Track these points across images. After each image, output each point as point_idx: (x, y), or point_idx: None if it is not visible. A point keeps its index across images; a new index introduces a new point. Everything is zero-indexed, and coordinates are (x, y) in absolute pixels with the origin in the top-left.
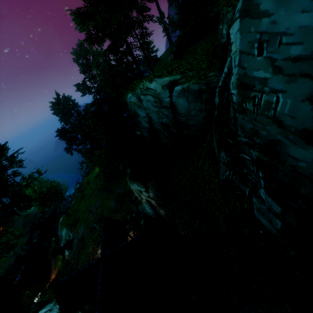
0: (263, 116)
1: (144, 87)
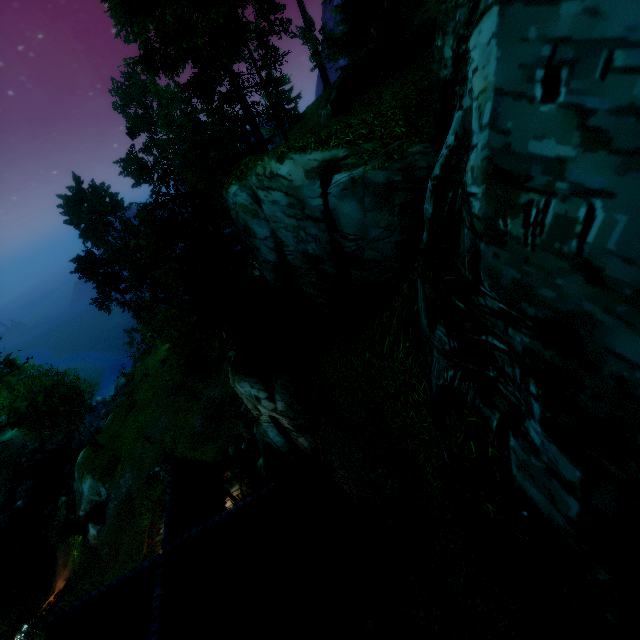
0: (549, 252)
1: (265, 171)
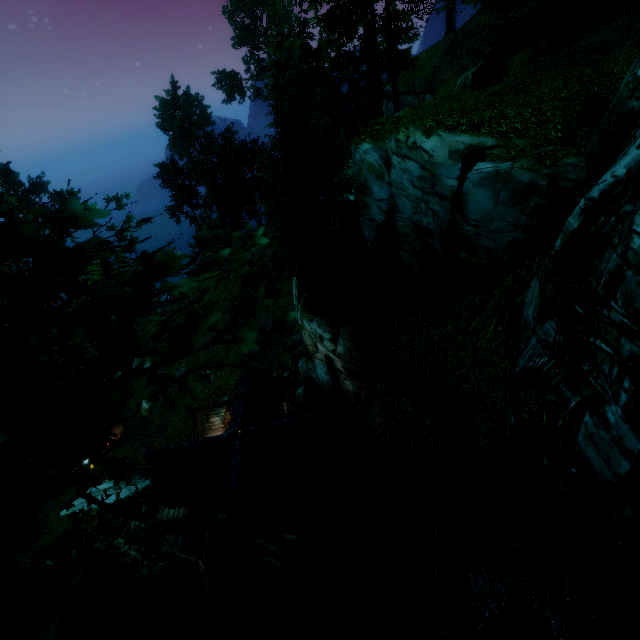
0: None
1: (407, 140)
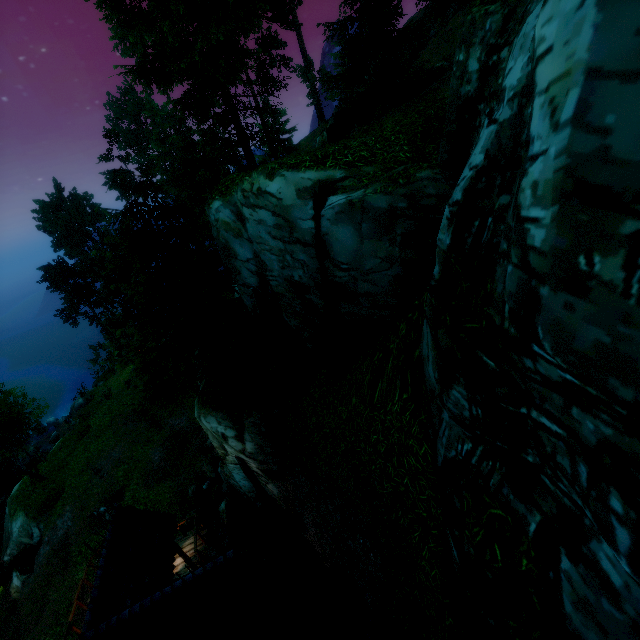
0: None
1: (252, 187)
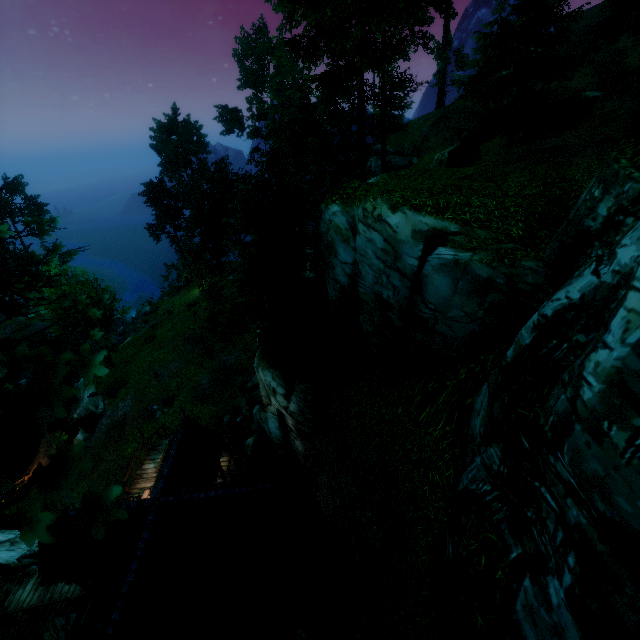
0: None
1: (374, 211)
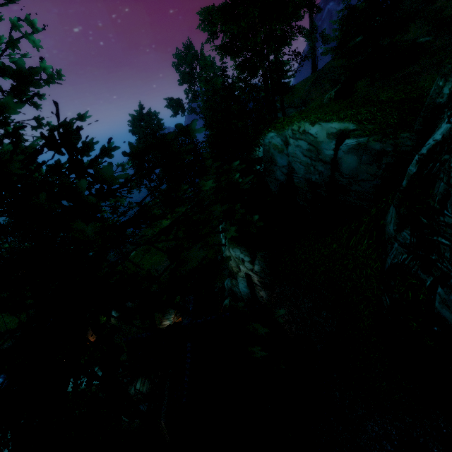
0: None
1: (299, 129)
